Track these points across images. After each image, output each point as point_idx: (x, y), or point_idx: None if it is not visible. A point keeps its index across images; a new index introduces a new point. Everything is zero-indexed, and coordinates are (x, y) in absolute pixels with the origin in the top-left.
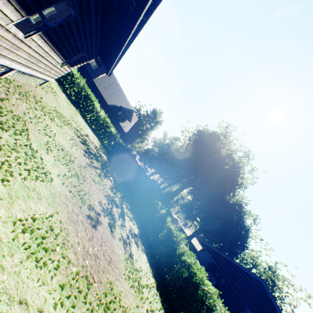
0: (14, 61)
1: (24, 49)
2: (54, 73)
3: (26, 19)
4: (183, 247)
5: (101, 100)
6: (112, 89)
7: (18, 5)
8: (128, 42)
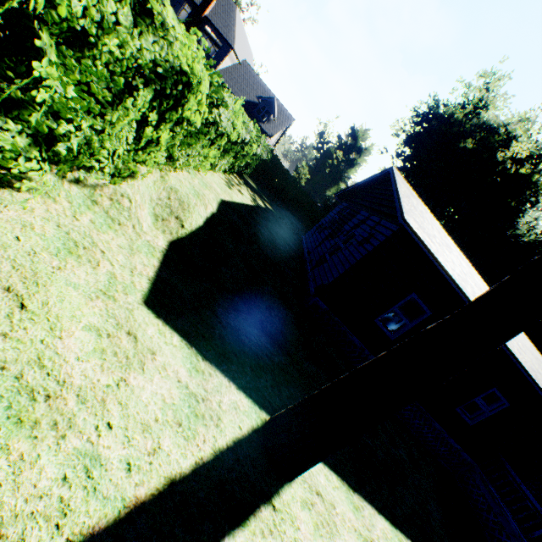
0: None
1: None
2: None
3: None
4: None
5: None
6: (244, 81)
7: None
8: None
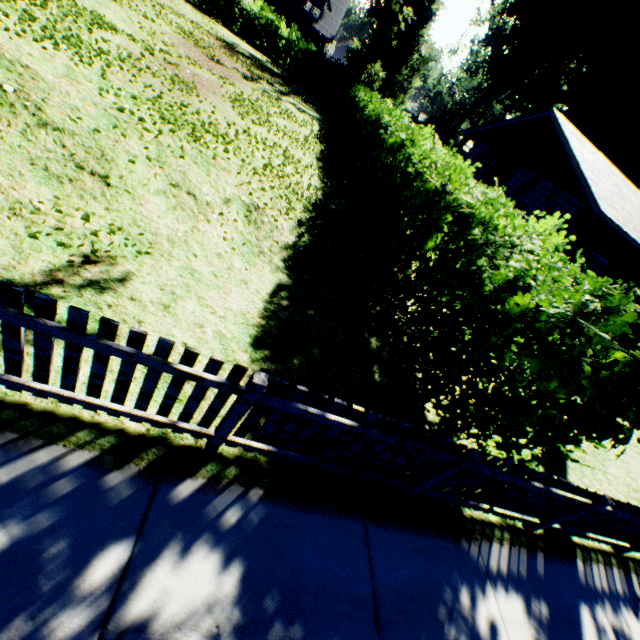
0: None
1: None
2: None
3: None
4: None
5: None
6: None
7: None
8: None
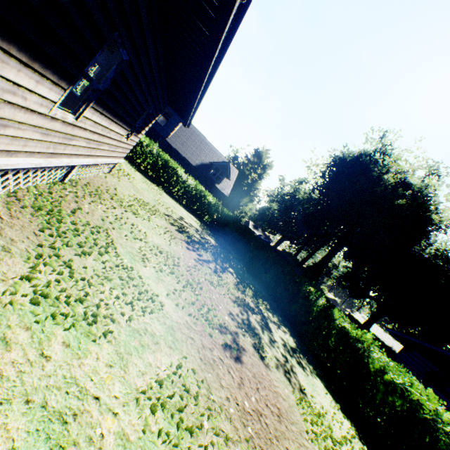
0: (73, 155)
1: (80, 135)
2: (121, 150)
3: (71, 95)
4: (377, 357)
5: (183, 162)
6: (192, 143)
7: (54, 76)
8: (214, 63)
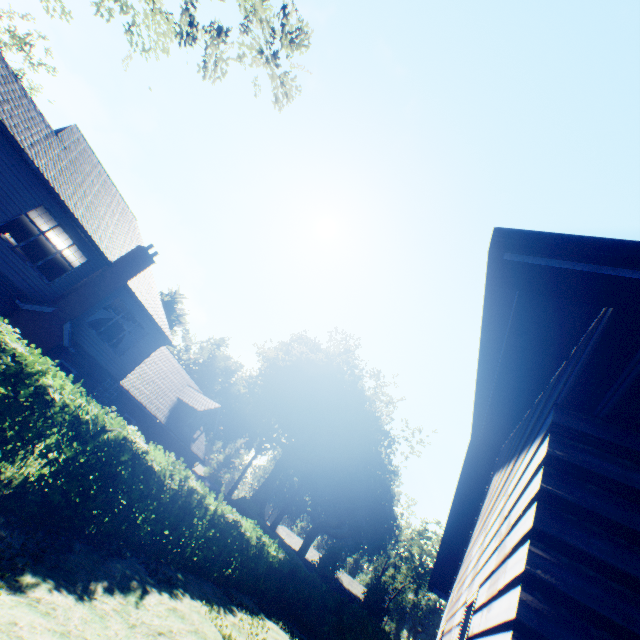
0: None
1: None
2: None
3: None
4: None
5: (143, 419)
6: (152, 365)
7: None
8: None
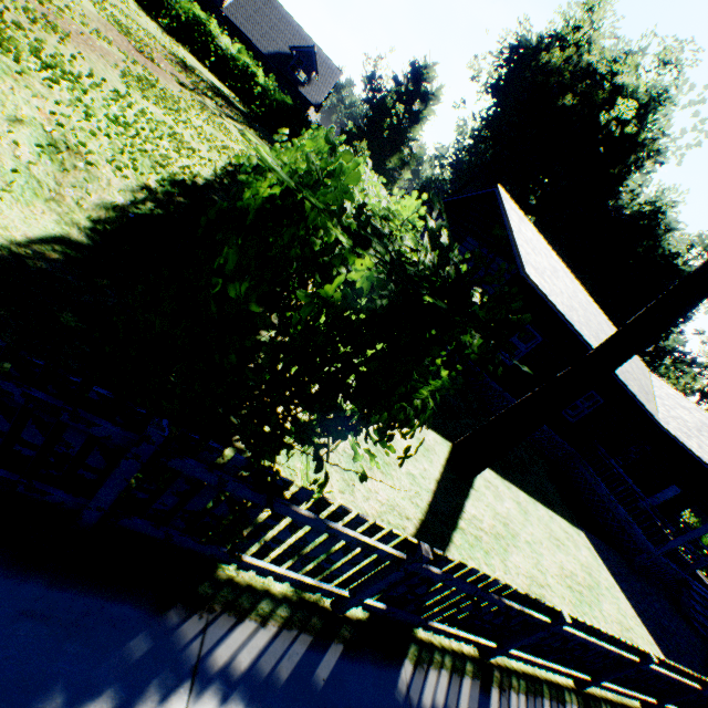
0: None
1: None
2: None
3: None
4: None
5: (249, 50)
6: (265, 20)
7: None
8: None
